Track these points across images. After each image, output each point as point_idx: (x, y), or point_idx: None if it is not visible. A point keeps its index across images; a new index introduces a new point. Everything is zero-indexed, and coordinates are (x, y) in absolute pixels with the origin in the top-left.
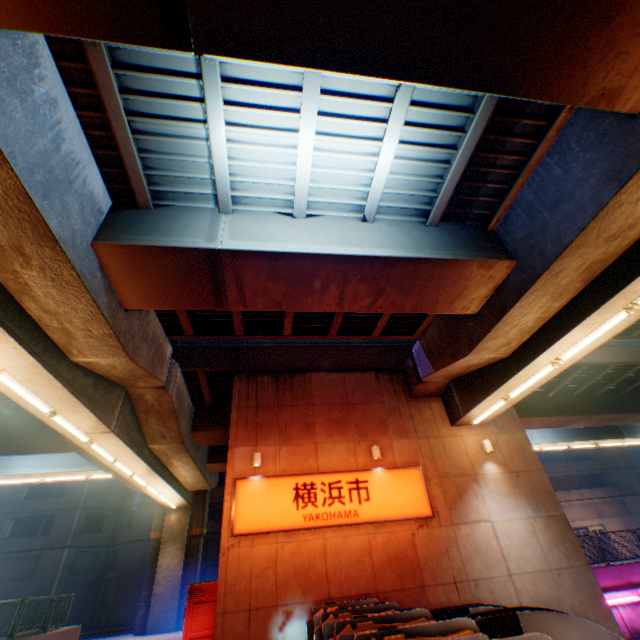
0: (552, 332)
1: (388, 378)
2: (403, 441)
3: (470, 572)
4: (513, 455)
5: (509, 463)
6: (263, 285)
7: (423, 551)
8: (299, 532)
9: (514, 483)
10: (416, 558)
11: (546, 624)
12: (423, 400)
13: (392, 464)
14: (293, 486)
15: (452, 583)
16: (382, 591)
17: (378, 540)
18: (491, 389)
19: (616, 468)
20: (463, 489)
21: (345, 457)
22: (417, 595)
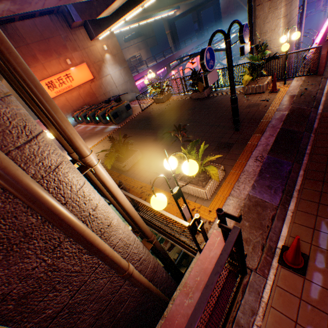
0: (123, 12)
1: (57, 19)
2: (76, 54)
3: (108, 91)
4: (114, 49)
5: (113, 53)
6: (8, 8)
7: (95, 90)
8: (57, 98)
9: (115, 60)
10: (94, 92)
11: (125, 97)
12: (77, 30)
13: (76, 65)
14: (46, 85)
15: (104, 95)
16: (88, 104)
17: (82, 92)
18: (105, 29)
19: (146, 27)
20: (101, 67)
21: (58, 67)
22: (97, 101)
